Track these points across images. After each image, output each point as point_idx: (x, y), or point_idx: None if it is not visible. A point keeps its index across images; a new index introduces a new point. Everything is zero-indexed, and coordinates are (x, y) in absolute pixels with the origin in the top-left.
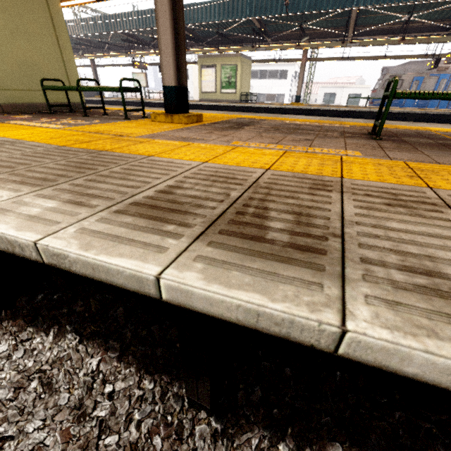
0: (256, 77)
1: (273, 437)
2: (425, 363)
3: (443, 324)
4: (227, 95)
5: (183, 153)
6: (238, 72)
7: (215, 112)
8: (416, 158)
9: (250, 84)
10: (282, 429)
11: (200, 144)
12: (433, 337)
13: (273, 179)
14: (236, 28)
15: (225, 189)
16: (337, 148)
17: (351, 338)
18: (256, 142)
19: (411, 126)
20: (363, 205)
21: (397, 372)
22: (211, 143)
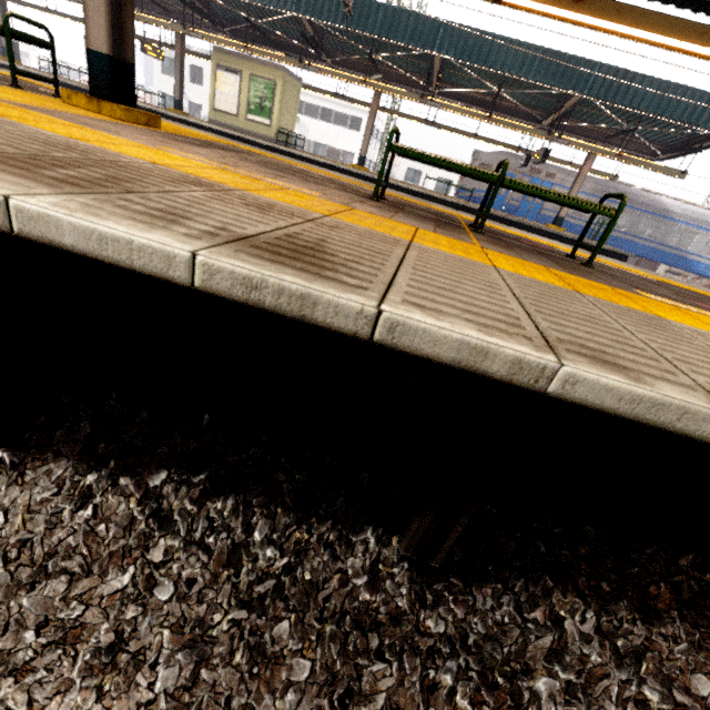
0: (316, 116)
1: (81, 463)
2: (71, 228)
3: (118, 218)
4: (257, 126)
5: (54, 127)
6: (277, 94)
7: (207, 133)
8: (376, 212)
9: (305, 124)
10: (102, 460)
11: (104, 133)
12: (92, 216)
13: (145, 167)
14: (279, 24)
15: (52, 151)
16: (303, 188)
17: (15, 208)
18: (200, 157)
19: (448, 211)
20: (215, 198)
21: (62, 247)
22: (125, 138)
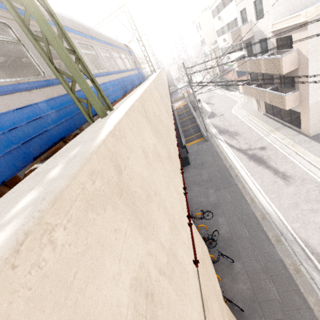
0: (222, 8)
1: None
2: None
3: None
4: None
5: None
6: None
7: None
8: None
9: (221, 16)
10: None
11: None
12: None
13: None
14: None
15: None
16: None
17: None
18: None
19: None
20: None
21: None
22: None
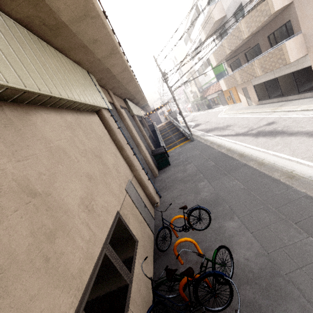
0: (191, 29)
1: None
2: None
3: None
4: None
5: None
6: None
7: None
8: None
9: (193, 38)
10: None
11: None
12: None
13: None
14: None
15: None
16: None
17: None
18: None
19: None
20: None
21: None
22: None
